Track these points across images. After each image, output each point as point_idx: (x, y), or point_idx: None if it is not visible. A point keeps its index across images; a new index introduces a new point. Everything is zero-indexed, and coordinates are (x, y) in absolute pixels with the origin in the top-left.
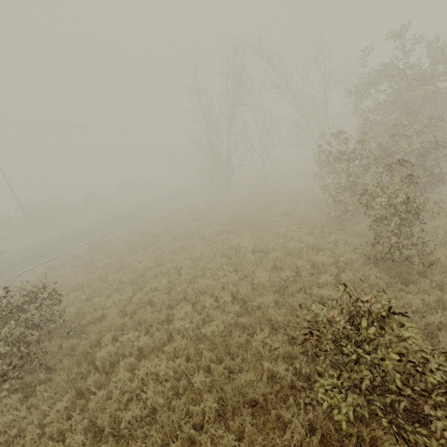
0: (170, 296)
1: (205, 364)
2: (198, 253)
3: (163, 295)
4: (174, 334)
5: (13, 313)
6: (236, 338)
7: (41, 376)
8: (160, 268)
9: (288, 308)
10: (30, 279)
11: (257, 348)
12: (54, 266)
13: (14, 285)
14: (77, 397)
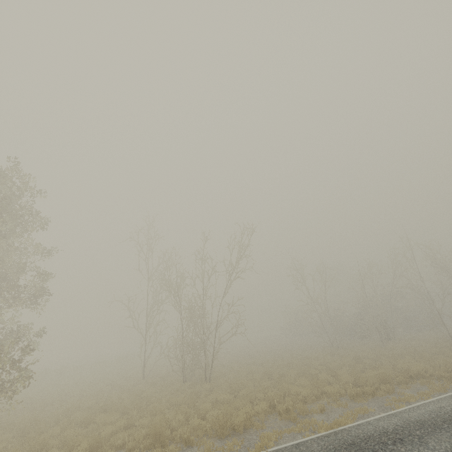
0: None
1: None
2: None
3: None
4: None
5: None
6: None
7: None
8: None
9: None
10: None
11: None
12: None
13: None
14: None
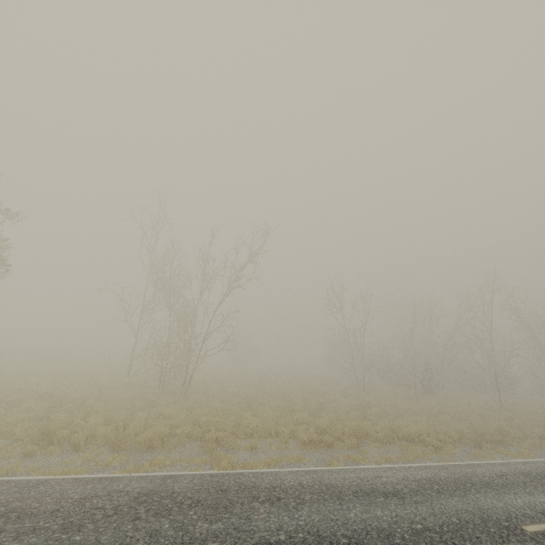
0: None
1: None
2: None
3: None
4: None
5: None
6: None
7: None
8: None
9: None
10: None
11: None
12: None
13: None
14: None
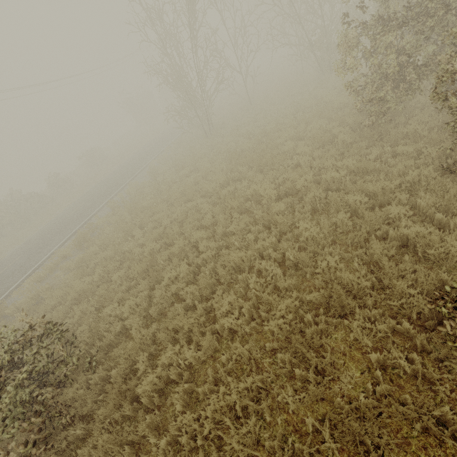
0: (199, 284)
1: (285, 371)
2: (209, 217)
3: (190, 286)
4: (225, 335)
5: (5, 372)
6: (314, 326)
7: (78, 433)
8: (172, 250)
9: (359, 262)
10: (20, 300)
11: (354, 337)
12: (43, 276)
13: (5, 312)
14: (133, 447)
